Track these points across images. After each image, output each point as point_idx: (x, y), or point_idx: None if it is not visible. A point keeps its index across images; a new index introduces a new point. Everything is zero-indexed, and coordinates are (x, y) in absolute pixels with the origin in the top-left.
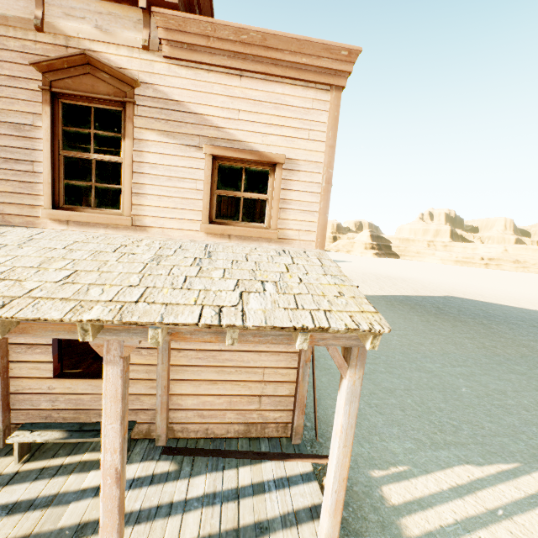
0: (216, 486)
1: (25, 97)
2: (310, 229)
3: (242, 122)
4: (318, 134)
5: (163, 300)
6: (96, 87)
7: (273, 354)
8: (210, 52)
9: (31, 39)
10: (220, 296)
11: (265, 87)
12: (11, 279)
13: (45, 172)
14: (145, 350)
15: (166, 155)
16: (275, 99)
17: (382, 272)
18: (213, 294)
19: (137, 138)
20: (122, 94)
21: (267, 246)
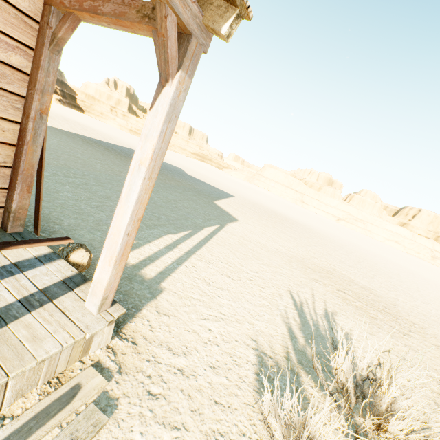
0: None
1: None
2: None
3: None
4: None
5: None
6: None
7: None
8: None
9: None
10: None
11: None
12: None
13: None
14: None
15: None
16: None
17: (70, 117)
18: None
19: None
20: None
21: None
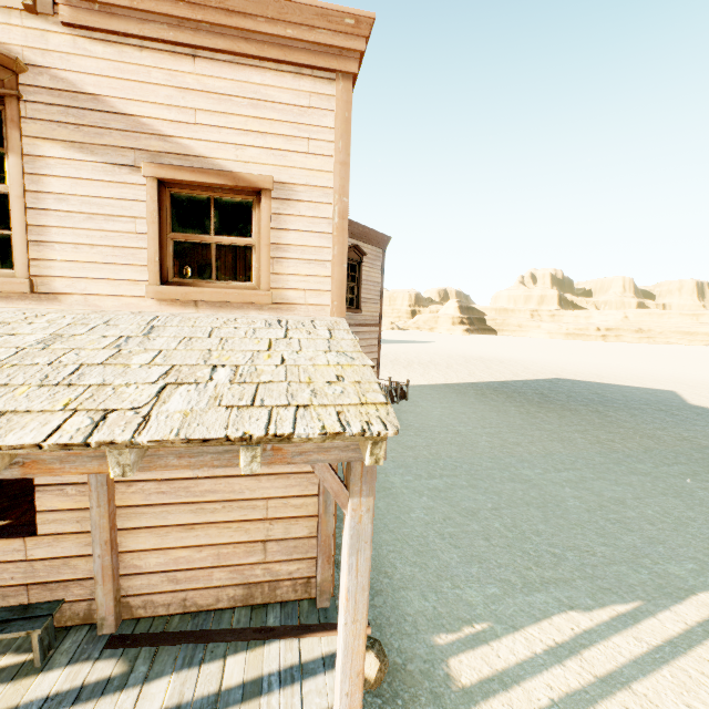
0: (184, 693)
1: None
2: (321, 287)
3: (202, 127)
4: (322, 146)
5: (3, 406)
6: None
7: (280, 477)
8: (139, 17)
9: None
10: (122, 393)
11: (234, 73)
12: None
13: None
14: (73, 486)
15: (82, 179)
16: (251, 92)
17: (473, 353)
18: (111, 391)
19: (29, 153)
20: None
21: (256, 316)
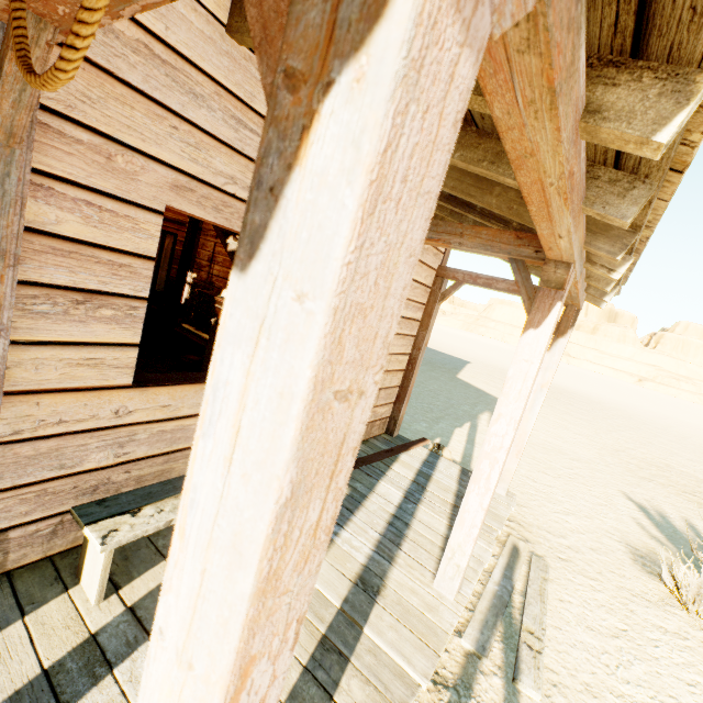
0: (400, 487)
1: None
2: None
3: None
4: None
5: None
6: None
7: (402, 337)
8: None
9: None
10: None
11: None
12: None
13: None
14: None
15: None
16: None
17: None
18: None
19: None
20: None
21: None
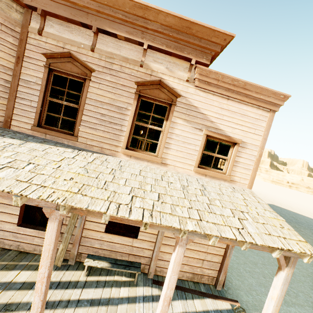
0: (186, 308)
1: (126, 95)
2: (246, 177)
3: (224, 120)
4: (259, 132)
5: (210, 220)
6: (159, 95)
7: None
8: (217, 87)
9: (136, 69)
10: (231, 220)
11: (238, 105)
12: (138, 196)
13: (127, 131)
14: None
15: (184, 131)
16: (242, 112)
17: None
18: (228, 219)
19: (173, 121)
20: (170, 100)
21: (224, 183)
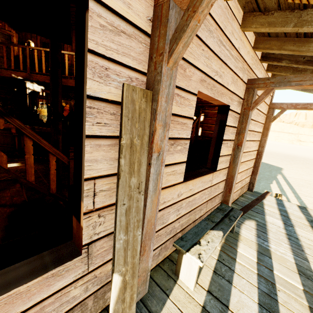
0: (277, 218)
1: None
2: None
3: None
4: None
5: None
6: None
7: (256, 142)
8: None
9: None
10: None
11: None
12: None
13: None
14: (229, 142)
15: None
16: None
17: None
18: None
19: None
20: None
21: None
